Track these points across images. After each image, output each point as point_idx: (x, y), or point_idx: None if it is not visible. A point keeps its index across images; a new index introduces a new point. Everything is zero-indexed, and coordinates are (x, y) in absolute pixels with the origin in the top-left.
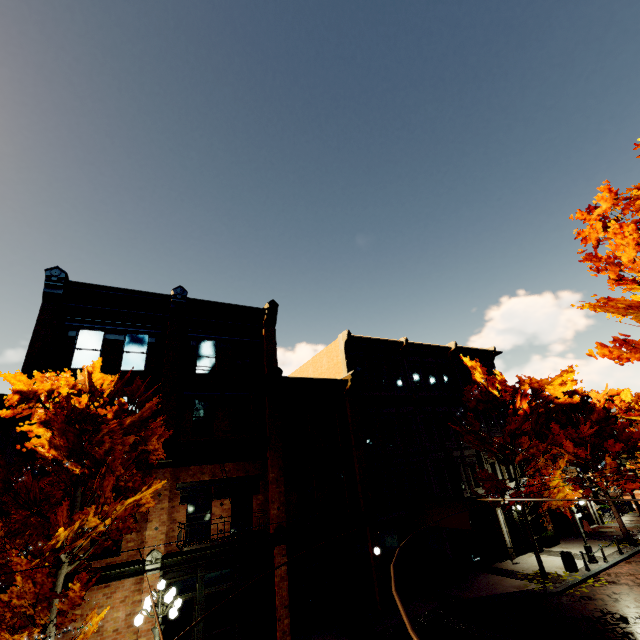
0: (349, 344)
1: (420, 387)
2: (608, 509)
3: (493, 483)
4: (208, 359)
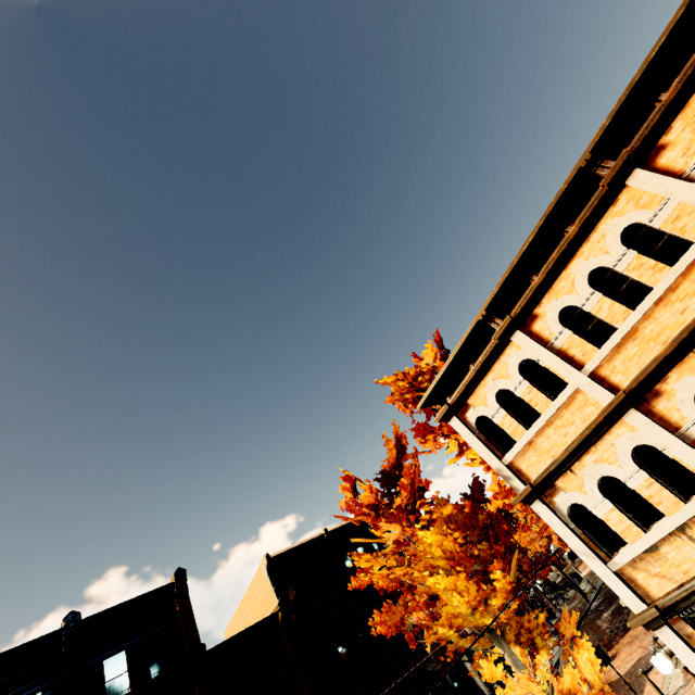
0: (272, 566)
1: (355, 571)
2: (560, 593)
3: (438, 643)
4: (120, 678)
